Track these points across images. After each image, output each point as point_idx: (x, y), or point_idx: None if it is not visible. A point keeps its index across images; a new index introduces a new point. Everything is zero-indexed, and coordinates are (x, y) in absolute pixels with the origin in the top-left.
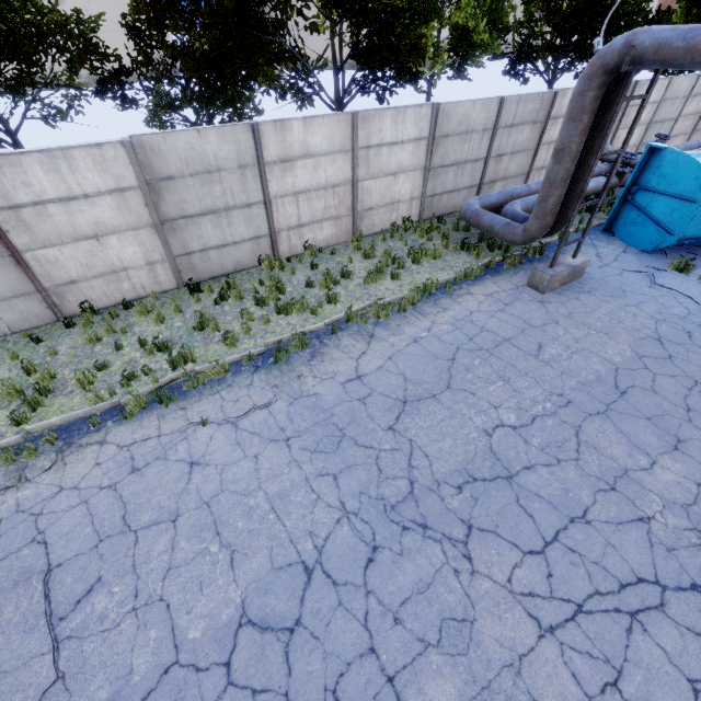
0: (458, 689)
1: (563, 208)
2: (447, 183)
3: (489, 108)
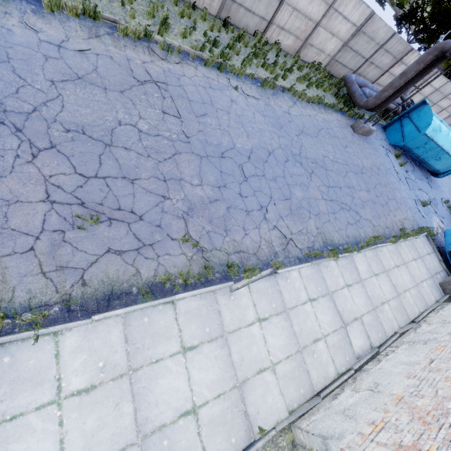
0: (302, 195)
1: (385, 101)
2: (346, 59)
3: (387, 34)
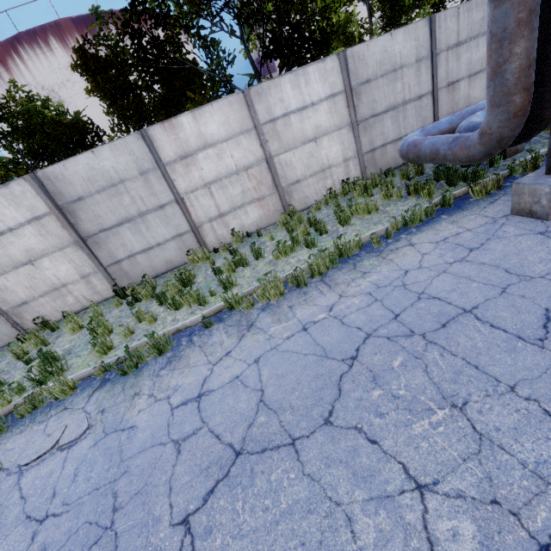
0: None
1: (546, 78)
2: (387, 132)
3: (415, 35)
